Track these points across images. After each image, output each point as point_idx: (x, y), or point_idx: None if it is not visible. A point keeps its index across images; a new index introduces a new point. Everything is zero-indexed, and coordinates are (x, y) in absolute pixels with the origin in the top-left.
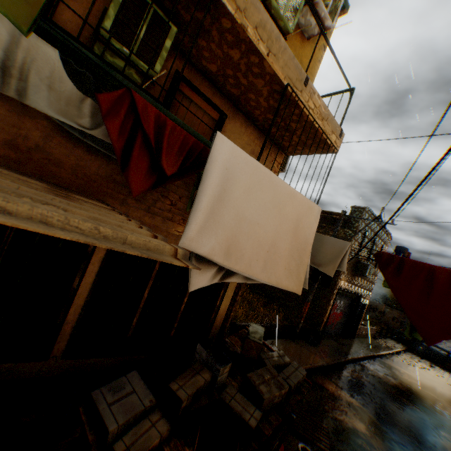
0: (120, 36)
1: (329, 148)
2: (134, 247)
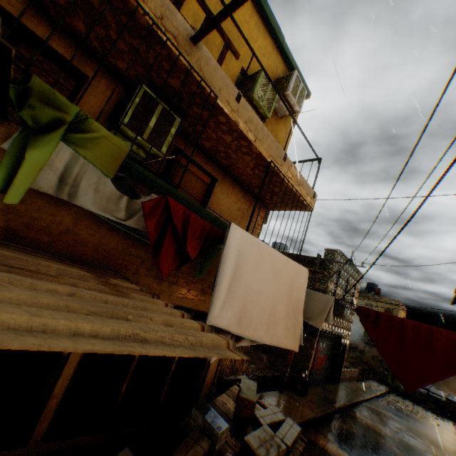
0: (135, 127)
1: (306, 207)
2: (208, 348)
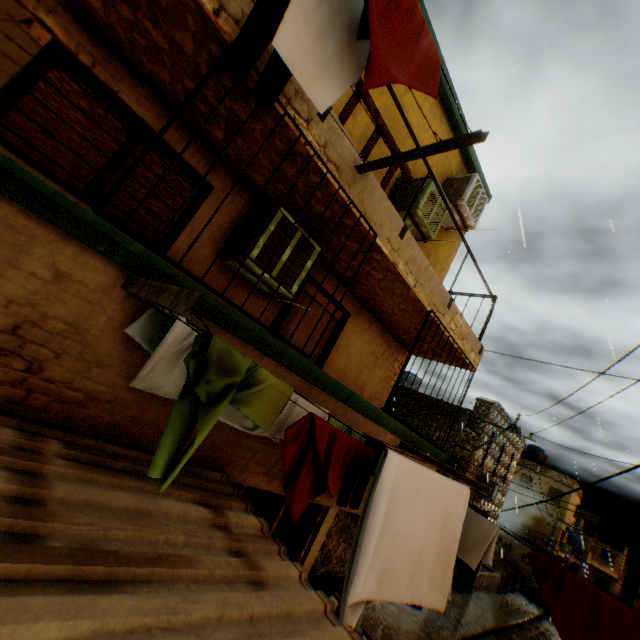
0: (264, 262)
1: (467, 368)
2: None
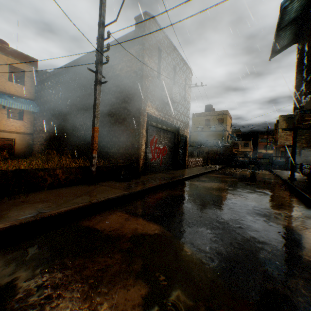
0: None
1: None
2: None
